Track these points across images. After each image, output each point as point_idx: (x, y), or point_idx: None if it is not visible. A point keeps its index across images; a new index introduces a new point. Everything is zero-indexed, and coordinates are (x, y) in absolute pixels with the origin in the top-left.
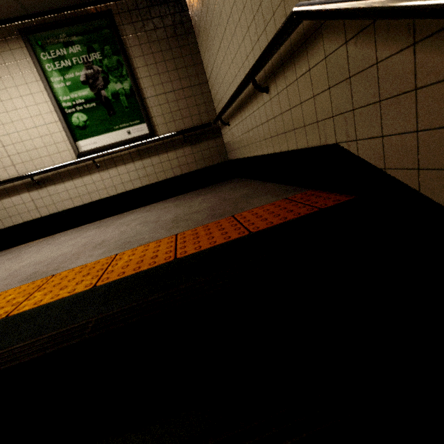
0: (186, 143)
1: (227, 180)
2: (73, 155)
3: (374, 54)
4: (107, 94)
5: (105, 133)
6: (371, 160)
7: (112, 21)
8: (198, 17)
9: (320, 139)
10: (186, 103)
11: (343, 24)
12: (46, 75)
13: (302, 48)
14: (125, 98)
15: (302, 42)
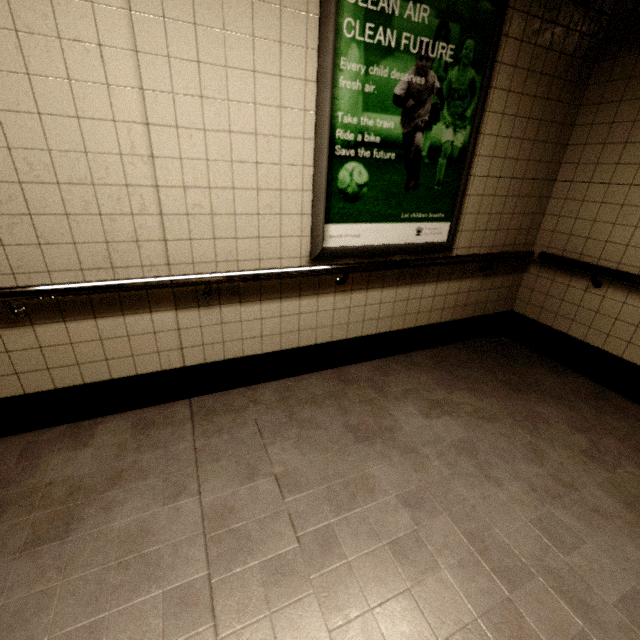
0: (480, 271)
1: (489, 336)
2: (306, 248)
3: None
4: (422, 143)
5: (383, 221)
6: None
7: None
8: None
9: None
10: (514, 206)
11: None
12: (336, 44)
13: None
14: (445, 163)
15: None
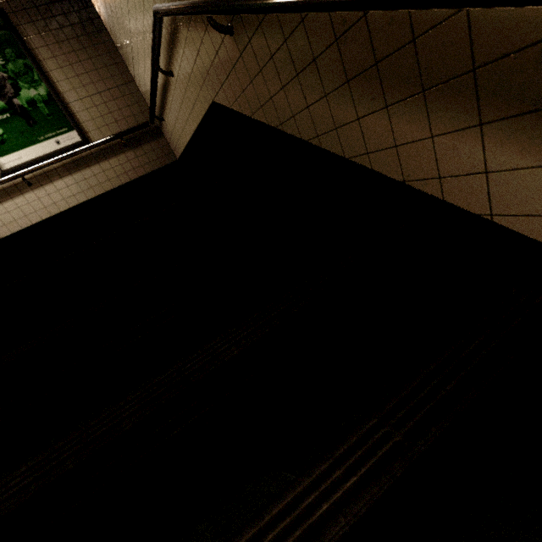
0: (126, 147)
1: None
2: None
3: (199, 36)
4: (21, 103)
5: (30, 146)
6: (225, 105)
7: (7, 21)
8: (105, 14)
9: (207, 102)
10: (117, 105)
11: (183, 19)
12: None
13: (174, 36)
14: (44, 105)
15: (173, 32)
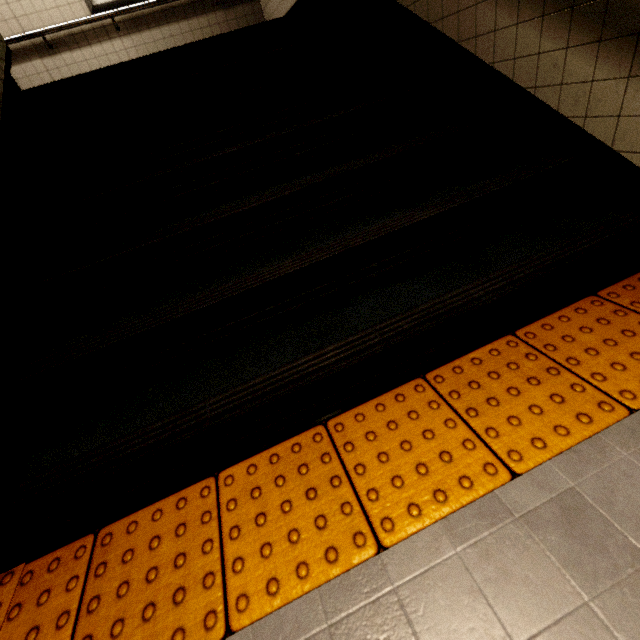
0: (218, 5)
1: None
2: (86, 9)
3: None
4: None
5: None
6: None
7: None
8: None
9: None
10: None
11: None
12: None
13: None
14: None
15: None
